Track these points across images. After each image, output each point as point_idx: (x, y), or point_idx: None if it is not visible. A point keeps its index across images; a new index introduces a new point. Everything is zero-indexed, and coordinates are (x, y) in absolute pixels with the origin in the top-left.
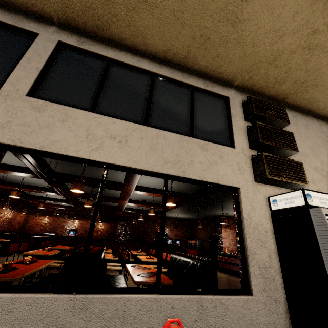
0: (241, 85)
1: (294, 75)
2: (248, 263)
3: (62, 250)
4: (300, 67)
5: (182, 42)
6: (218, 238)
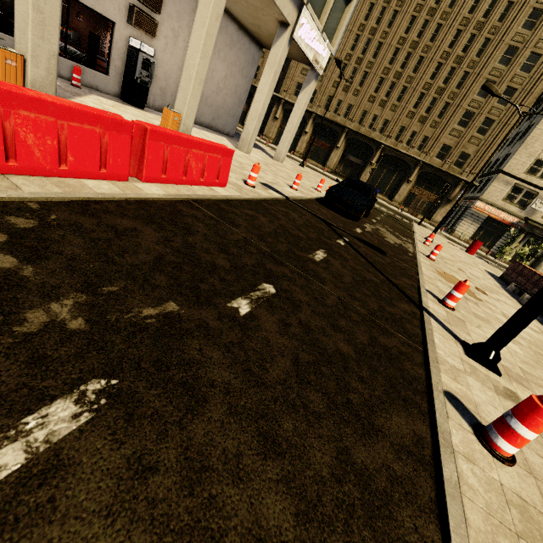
0: None
1: None
2: (111, 64)
3: None
4: None
5: None
6: (102, 41)
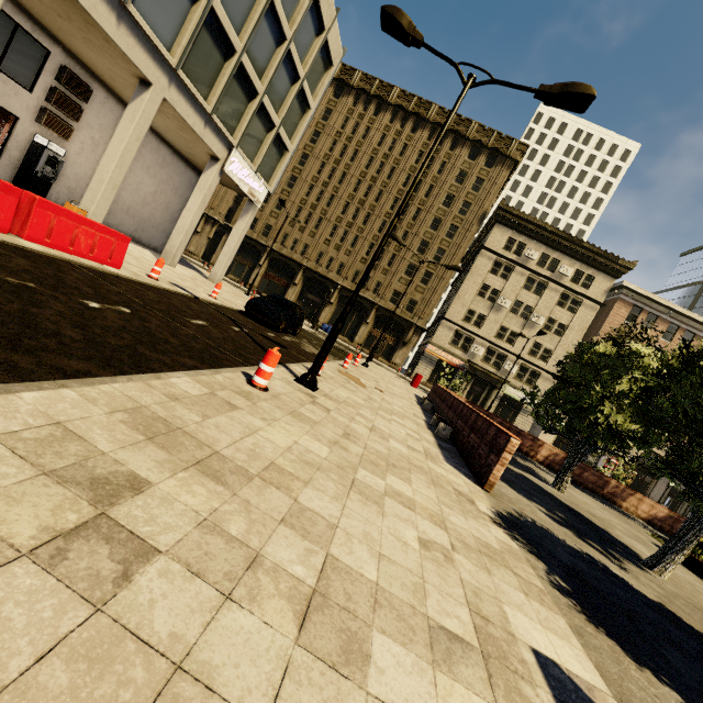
0: (70, 50)
1: (109, 80)
2: (5, 152)
3: None
4: (111, 81)
5: (22, 0)
6: None
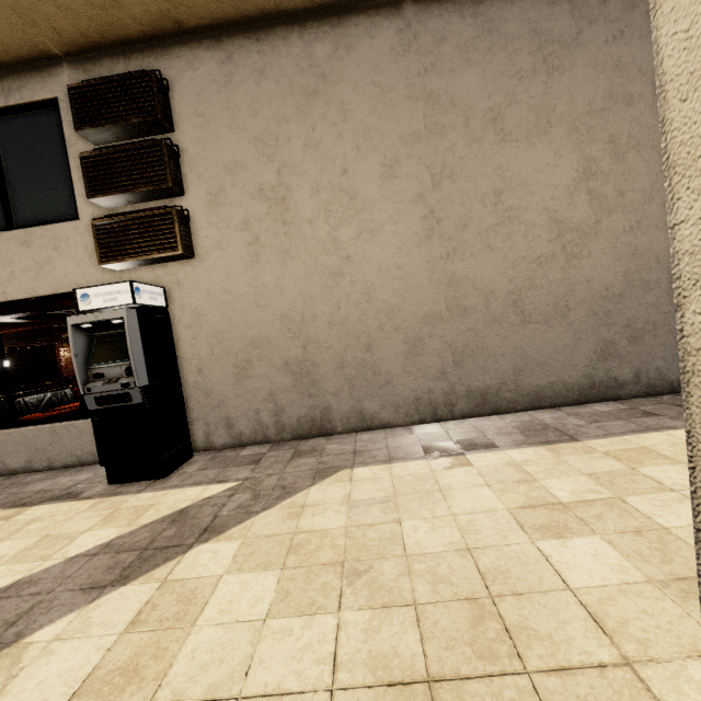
0: (69, 48)
1: None
2: None
3: None
4: None
5: None
6: None
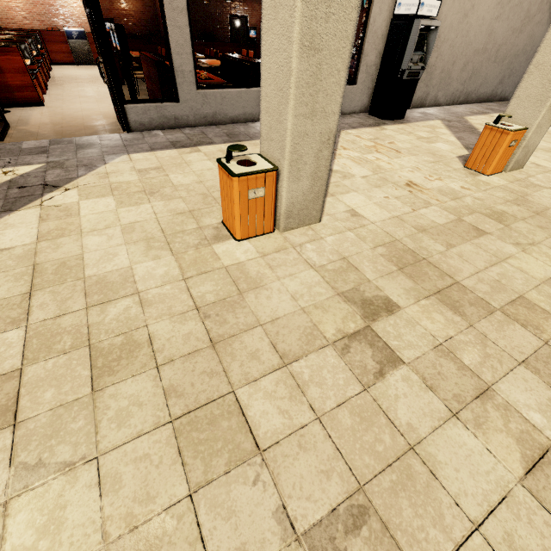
0: None
1: None
2: (361, 63)
3: (135, 59)
4: None
5: None
6: None
